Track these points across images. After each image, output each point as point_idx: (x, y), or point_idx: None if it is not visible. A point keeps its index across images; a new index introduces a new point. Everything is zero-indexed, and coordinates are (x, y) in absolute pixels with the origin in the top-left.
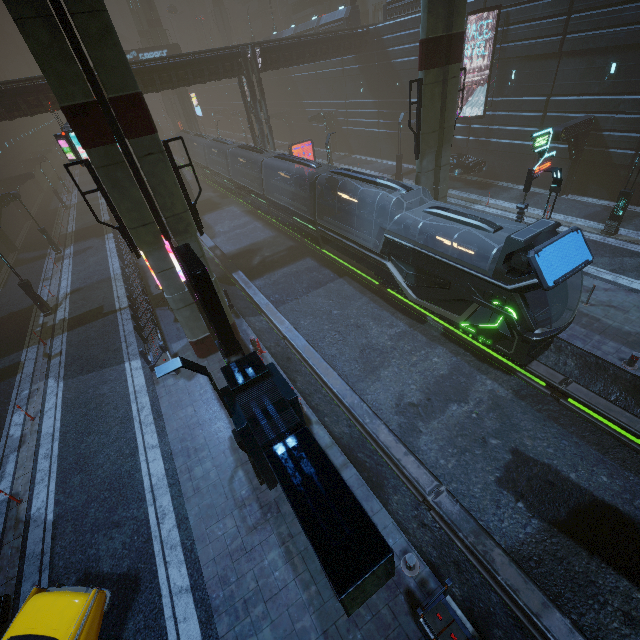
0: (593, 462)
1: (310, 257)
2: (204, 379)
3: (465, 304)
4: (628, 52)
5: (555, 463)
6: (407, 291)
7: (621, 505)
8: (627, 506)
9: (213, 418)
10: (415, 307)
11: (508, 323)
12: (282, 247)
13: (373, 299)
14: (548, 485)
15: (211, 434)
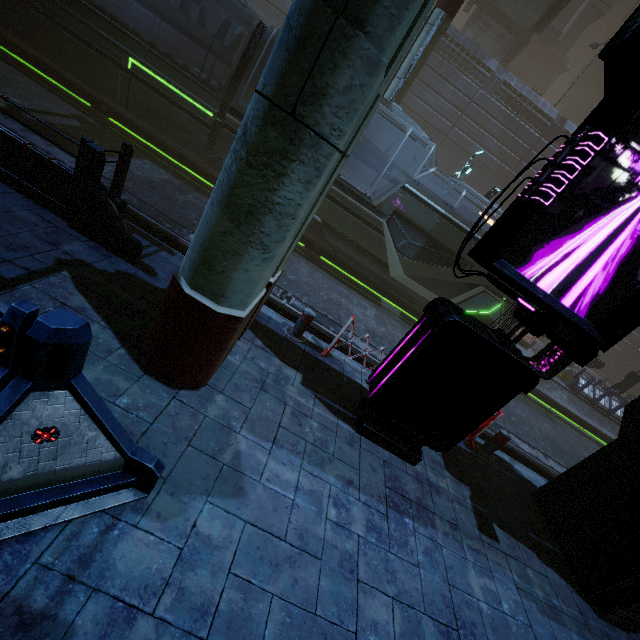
0: (535, 415)
1: (151, 161)
2: (287, 463)
3: (465, 289)
4: (420, 123)
5: (534, 423)
6: (399, 265)
7: (562, 439)
8: (562, 438)
9: (450, 575)
10: (364, 285)
11: (501, 311)
12: (52, 105)
13: (313, 266)
14: (549, 441)
15: (502, 628)
